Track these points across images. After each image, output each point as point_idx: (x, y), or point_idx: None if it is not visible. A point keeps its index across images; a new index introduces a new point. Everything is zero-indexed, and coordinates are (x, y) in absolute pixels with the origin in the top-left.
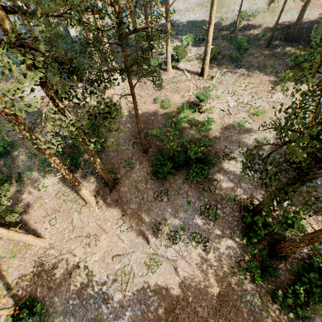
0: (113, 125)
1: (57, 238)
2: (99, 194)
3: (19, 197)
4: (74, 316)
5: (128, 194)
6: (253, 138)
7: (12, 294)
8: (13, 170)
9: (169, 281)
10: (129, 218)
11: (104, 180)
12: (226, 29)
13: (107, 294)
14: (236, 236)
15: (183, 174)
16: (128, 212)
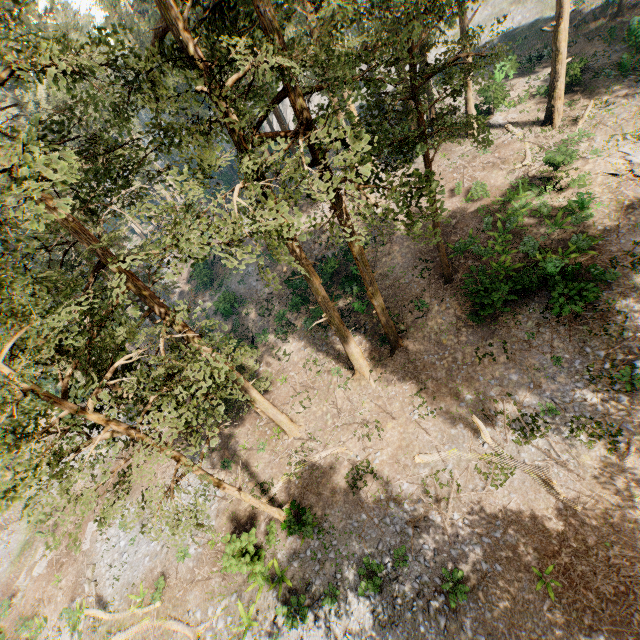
0: (380, 248)
1: (317, 425)
2: (373, 359)
3: (255, 371)
4: (362, 539)
5: (425, 355)
6: None
7: (269, 497)
8: (243, 335)
9: (536, 504)
10: (432, 395)
11: (378, 337)
12: (593, 18)
13: (413, 512)
14: None
15: (535, 311)
16: (429, 384)
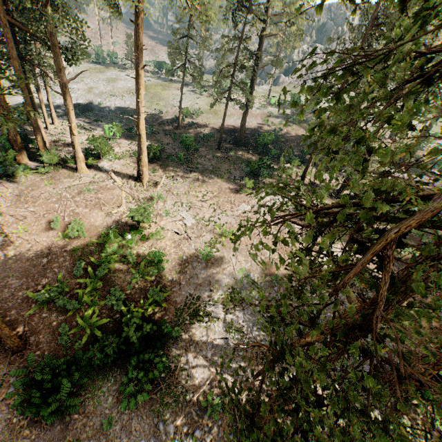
0: None
1: None
2: None
3: None
4: None
5: None
6: (227, 273)
7: None
8: None
9: None
10: None
11: None
12: (167, 123)
13: None
14: None
15: (116, 380)
16: None
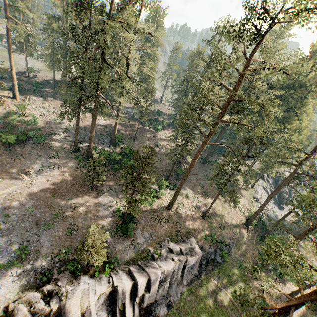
0: None
1: None
2: None
3: None
4: None
5: None
6: (63, 125)
7: None
8: None
9: (46, 186)
10: None
11: None
12: (20, 74)
13: (5, 206)
14: (72, 160)
15: (29, 146)
16: None
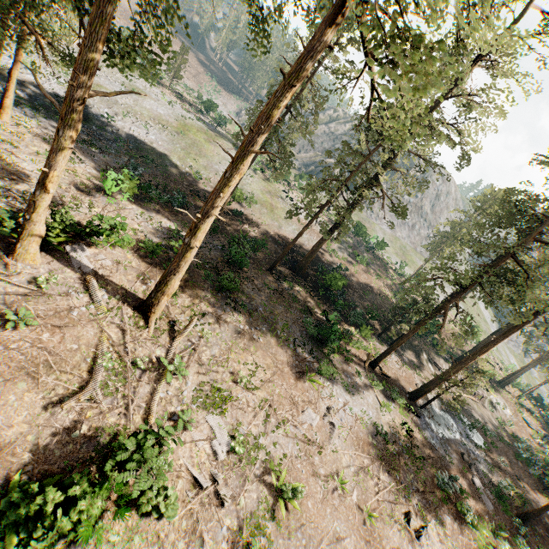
0: None
1: None
2: None
3: None
4: None
5: None
6: None
7: None
8: None
9: None
10: None
11: None
12: (204, 198)
13: None
14: None
15: None
16: None
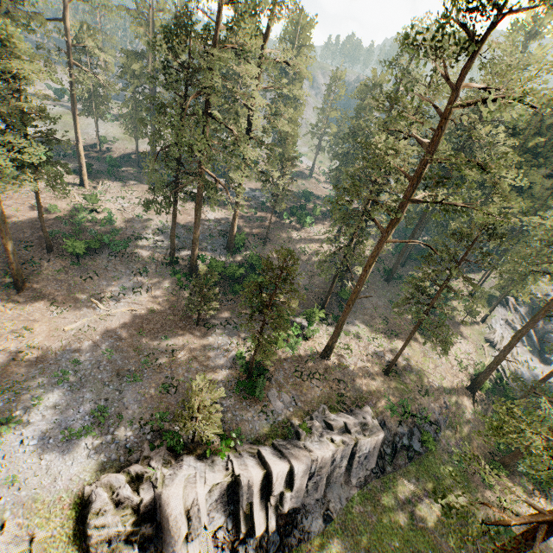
0: None
1: None
2: (3, 299)
3: None
4: (46, 374)
5: (48, 287)
6: (153, 224)
7: None
8: None
9: (130, 318)
10: (62, 302)
11: (2, 287)
12: (88, 149)
13: (74, 348)
14: (167, 278)
15: (105, 257)
16: (58, 299)
